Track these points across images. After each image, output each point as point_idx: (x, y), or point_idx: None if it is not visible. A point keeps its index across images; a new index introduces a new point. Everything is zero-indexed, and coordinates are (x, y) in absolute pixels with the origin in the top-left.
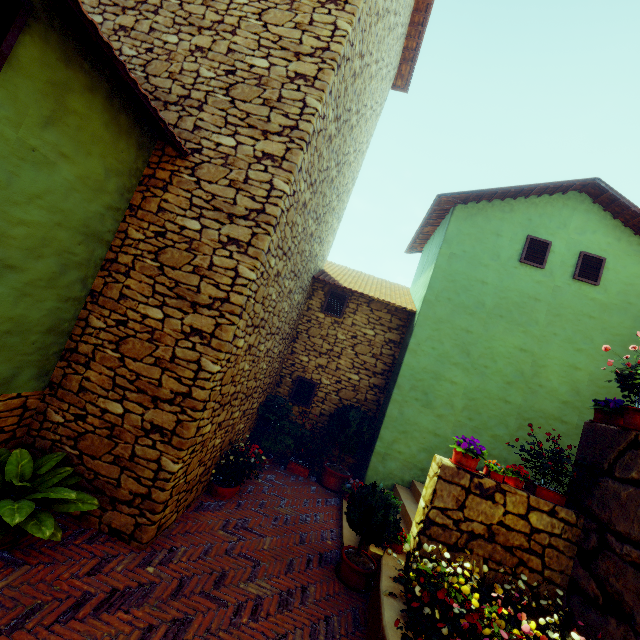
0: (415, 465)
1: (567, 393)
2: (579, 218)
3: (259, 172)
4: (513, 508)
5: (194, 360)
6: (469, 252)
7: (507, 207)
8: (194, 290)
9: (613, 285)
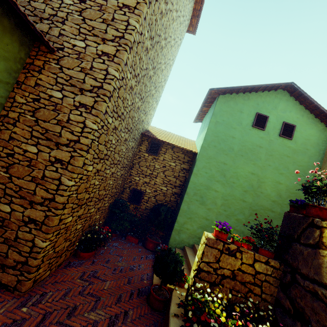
0: (195, 236)
1: (275, 196)
2: (283, 104)
3: (99, 63)
4: (246, 261)
5: (57, 178)
6: (226, 121)
7: (246, 97)
8: (57, 135)
9: (299, 140)
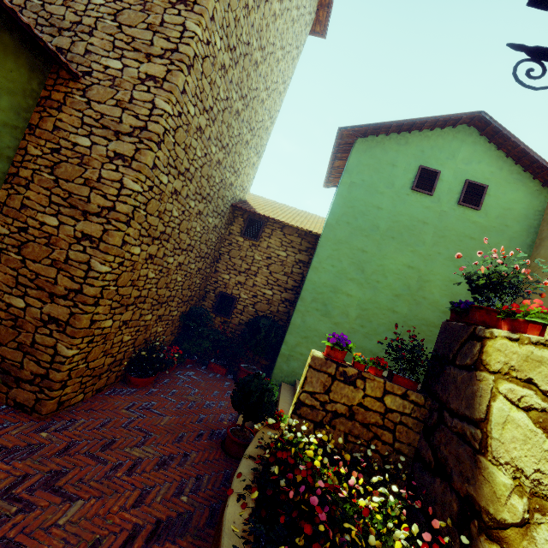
0: None
1: (447, 304)
2: (467, 149)
3: (143, 92)
4: (371, 392)
5: (85, 261)
6: (367, 181)
7: (403, 140)
8: (85, 200)
9: (493, 210)
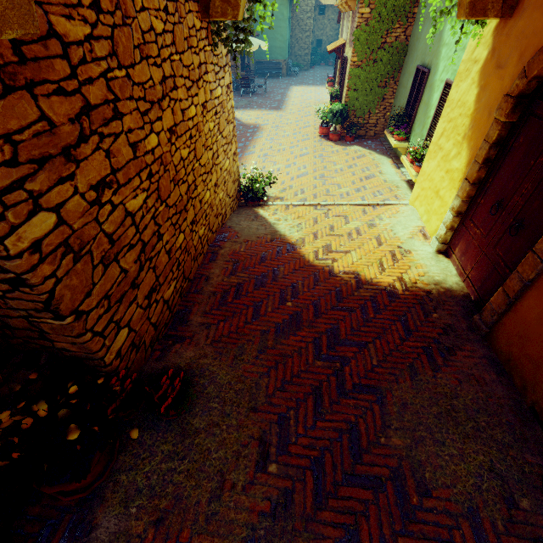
0: None
1: None
2: None
3: (309, 1)
4: None
5: (308, 41)
6: None
7: None
8: (305, 29)
9: None
